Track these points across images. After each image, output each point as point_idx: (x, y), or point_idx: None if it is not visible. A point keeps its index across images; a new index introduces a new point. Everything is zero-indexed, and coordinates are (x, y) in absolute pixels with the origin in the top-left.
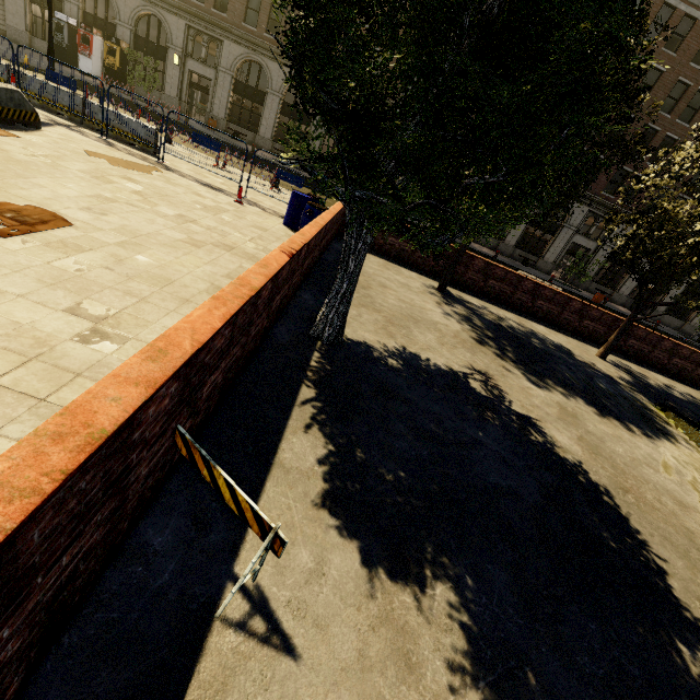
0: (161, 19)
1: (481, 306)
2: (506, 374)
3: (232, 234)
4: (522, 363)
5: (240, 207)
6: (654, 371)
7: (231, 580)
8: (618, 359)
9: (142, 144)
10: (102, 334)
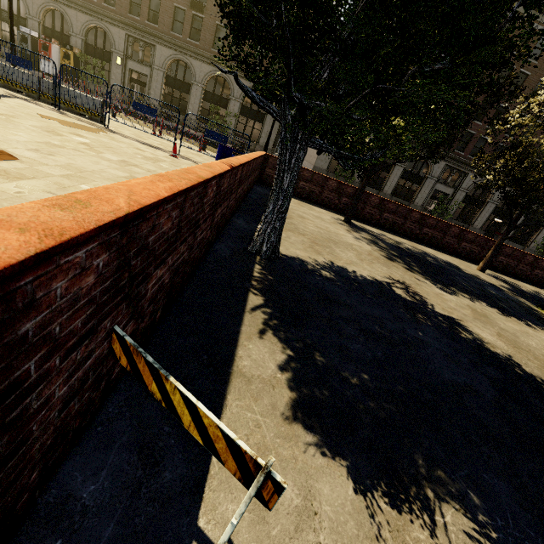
0: (106, 30)
1: (381, 234)
2: (420, 283)
3: None
4: (427, 275)
5: (175, 159)
6: (521, 281)
7: (196, 541)
8: (493, 272)
9: (90, 114)
10: None
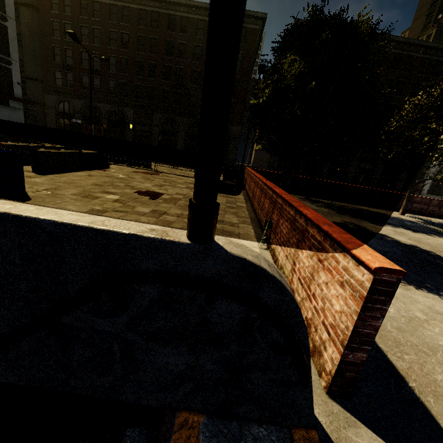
0: (122, 110)
1: (330, 202)
2: (361, 222)
3: None
4: (365, 219)
5: None
6: (434, 218)
7: None
8: (411, 215)
9: (145, 165)
10: None
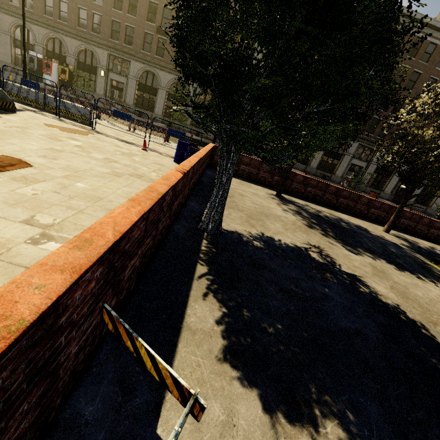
0: (93, 51)
1: (305, 204)
2: (332, 246)
3: (141, 168)
4: (339, 239)
5: (145, 152)
6: (420, 238)
7: None
8: (396, 232)
9: (82, 119)
10: (49, 236)
